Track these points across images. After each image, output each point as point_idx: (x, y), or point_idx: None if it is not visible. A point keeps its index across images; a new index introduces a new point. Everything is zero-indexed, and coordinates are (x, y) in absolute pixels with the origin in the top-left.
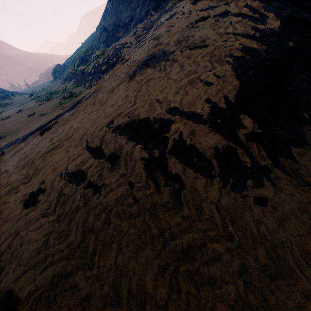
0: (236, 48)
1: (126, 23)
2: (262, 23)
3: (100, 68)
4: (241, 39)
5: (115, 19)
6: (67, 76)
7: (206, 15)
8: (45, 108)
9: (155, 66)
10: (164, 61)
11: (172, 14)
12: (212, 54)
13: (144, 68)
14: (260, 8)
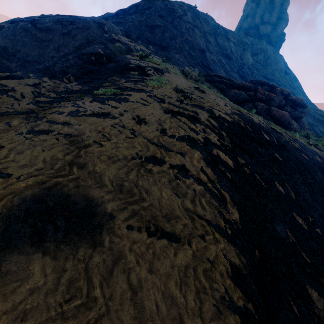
0: (226, 269)
1: (27, 59)
2: (225, 207)
3: None
4: (221, 241)
5: (10, 45)
6: None
7: (159, 156)
8: None
9: (60, 251)
10: (88, 246)
11: (105, 113)
12: (196, 279)
13: (23, 243)
14: (215, 180)
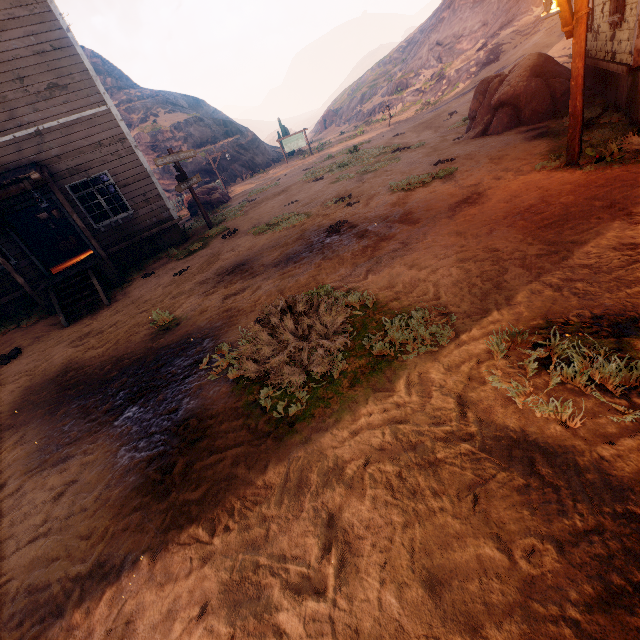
0: None
1: (473, 31)
2: None
3: (466, 72)
4: None
5: (456, 29)
6: (380, 106)
7: None
8: (401, 117)
9: None
10: None
11: None
12: None
13: None
14: None
